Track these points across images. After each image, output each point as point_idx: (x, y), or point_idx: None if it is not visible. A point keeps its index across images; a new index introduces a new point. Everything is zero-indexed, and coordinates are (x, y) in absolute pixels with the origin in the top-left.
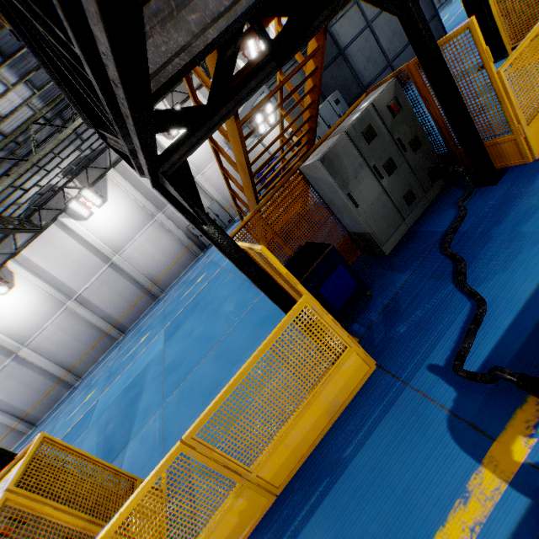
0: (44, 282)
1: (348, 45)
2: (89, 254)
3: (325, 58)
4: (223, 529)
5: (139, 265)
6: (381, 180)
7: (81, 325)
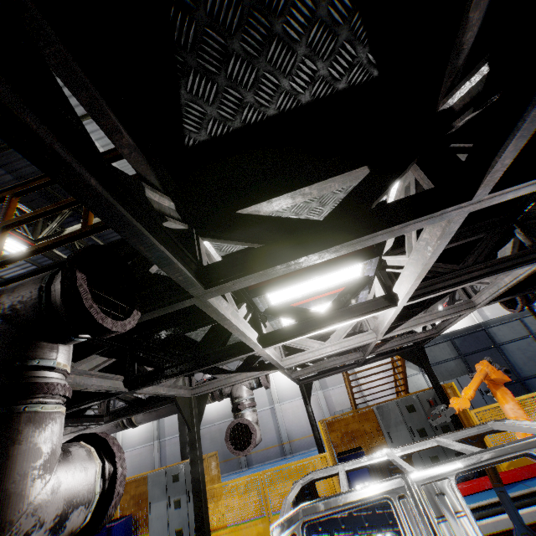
0: None
1: (504, 343)
2: (265, 393)
3: (477, 345)
4: (249, 531)
5: (287, 420)
6: (414, 437)
7: None
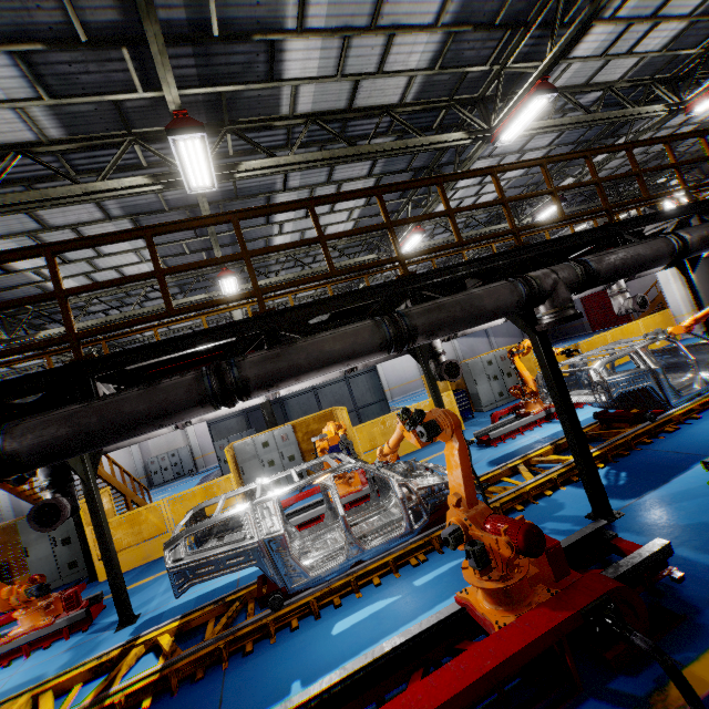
0: None
1: (288, 398)
2: None
3: None
4: None
5: None
6: (56, 547)
7: None
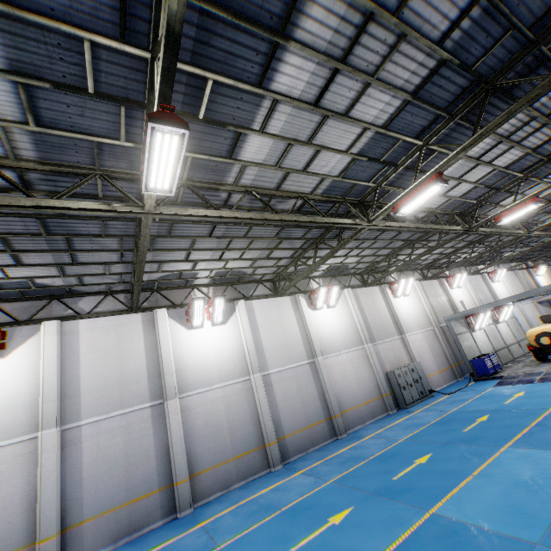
0: (252, 337)
1: None
2: (299, 339)
3: None
4: None
5: (334, 381)
6: None
7: (246, 413)
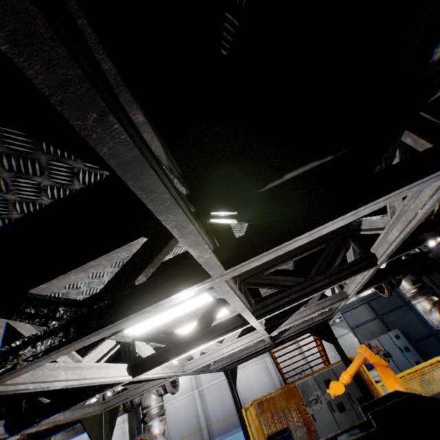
0: None
1: None
2: None
3: (391, 304)
4: None
5: (241, 388)
6: (334, 412)
7: (193, 412)
